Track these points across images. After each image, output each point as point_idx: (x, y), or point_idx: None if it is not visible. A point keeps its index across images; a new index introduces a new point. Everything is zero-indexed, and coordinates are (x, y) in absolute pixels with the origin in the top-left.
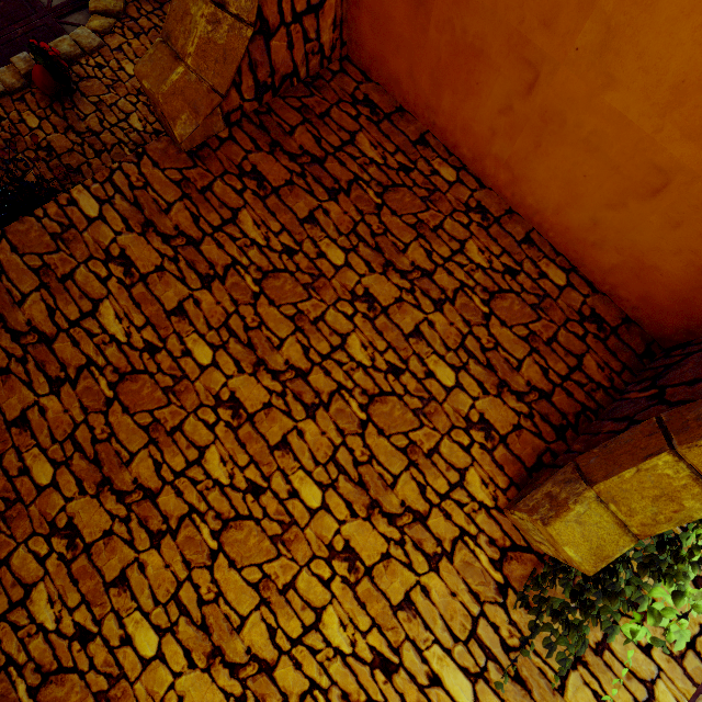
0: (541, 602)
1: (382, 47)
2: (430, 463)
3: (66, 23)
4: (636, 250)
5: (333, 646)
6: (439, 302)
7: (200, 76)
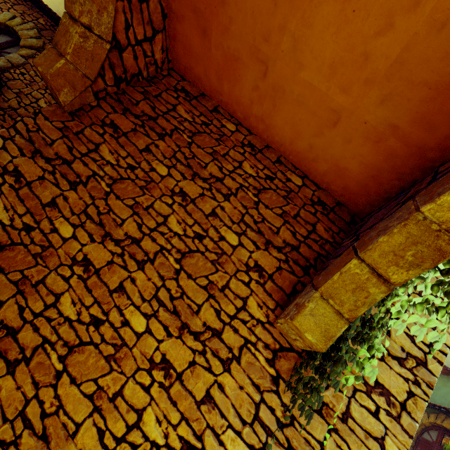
0: (298, 382)
1: (189, 61)
2: (223, 295)
3: (4, 52)
4: (334, 159)
5: (151, 440)
6: (227, 195)
7: (76, 67)
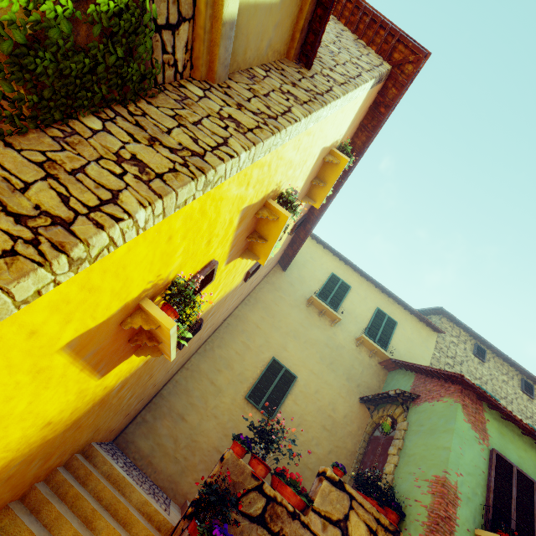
0: None
1: None
2: None
3: None
4: None
5: None
6: None
7: None
